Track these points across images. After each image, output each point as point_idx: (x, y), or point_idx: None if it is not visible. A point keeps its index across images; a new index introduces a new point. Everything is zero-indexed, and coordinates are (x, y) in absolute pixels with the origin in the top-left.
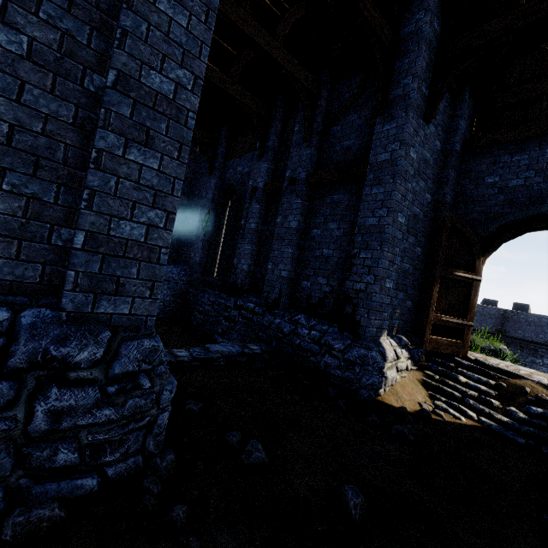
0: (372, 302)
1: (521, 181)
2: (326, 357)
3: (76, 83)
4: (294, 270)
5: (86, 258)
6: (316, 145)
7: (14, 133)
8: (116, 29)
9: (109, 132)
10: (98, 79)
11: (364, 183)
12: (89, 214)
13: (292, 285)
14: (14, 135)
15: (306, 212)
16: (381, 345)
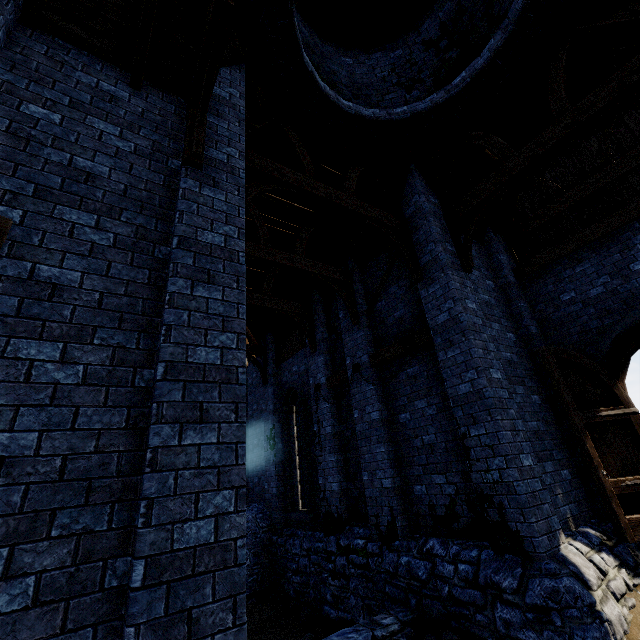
0: (519, 496)
1: (601, 288)
2: (499, 609)
3: (127, 386)
4: (397, 473)
5: (147, 598)
6: (367, 325)
7: (66, 463)
8: (160, 324)
9: (162, 425)
10: (148, 372)
11: (434, 348)
12: (148, 532)
13: (403, 496)
14: (67, 466)
15: (384, 396)
16: (568, 560)
